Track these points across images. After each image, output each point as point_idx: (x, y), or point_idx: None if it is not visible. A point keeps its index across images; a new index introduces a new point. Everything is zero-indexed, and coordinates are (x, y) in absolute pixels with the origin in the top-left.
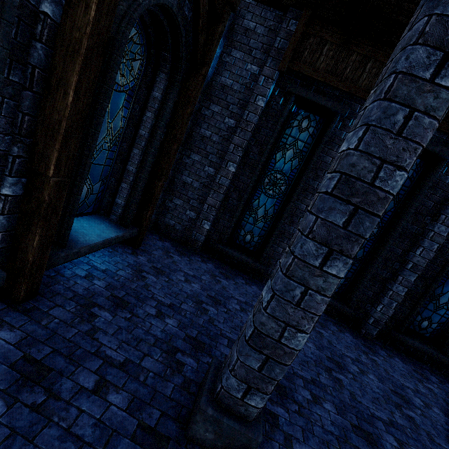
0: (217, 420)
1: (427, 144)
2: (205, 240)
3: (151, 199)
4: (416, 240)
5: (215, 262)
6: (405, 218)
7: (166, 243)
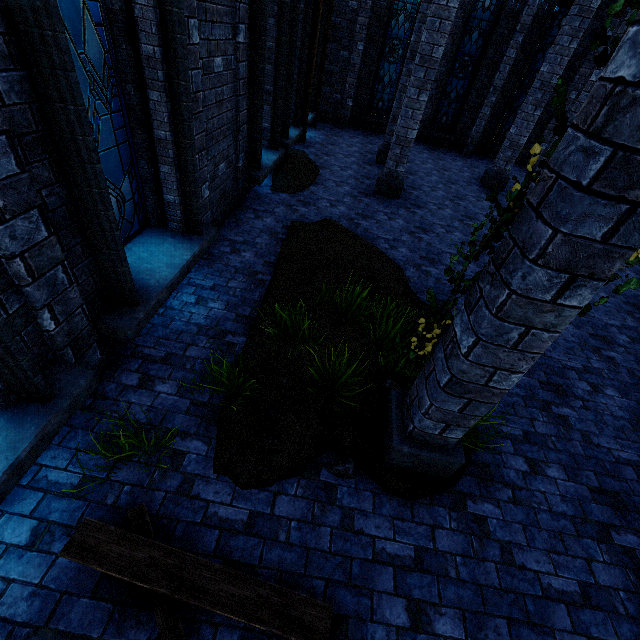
0: (385, 152)
1: None
2: (350, 117)
3: (319, 90)
4: (497, 68)
5: (361, 131)
6: (488, 51)
7: (326, 125)
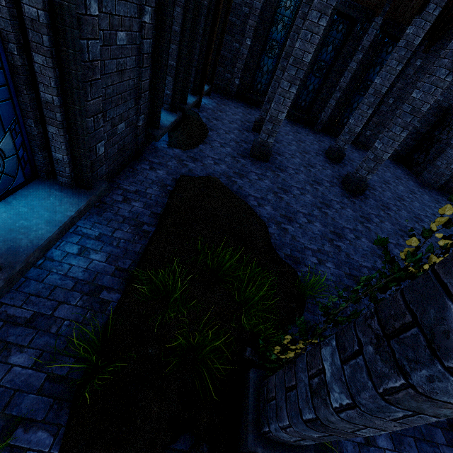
0: (260, 123)
1: (350, 12)
2: (236, 92)
3: (215, 69)
4: (342, 74)
5: (243, 103)
6: (338, 61)
7: (218, 95)
